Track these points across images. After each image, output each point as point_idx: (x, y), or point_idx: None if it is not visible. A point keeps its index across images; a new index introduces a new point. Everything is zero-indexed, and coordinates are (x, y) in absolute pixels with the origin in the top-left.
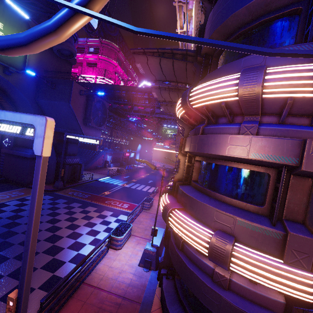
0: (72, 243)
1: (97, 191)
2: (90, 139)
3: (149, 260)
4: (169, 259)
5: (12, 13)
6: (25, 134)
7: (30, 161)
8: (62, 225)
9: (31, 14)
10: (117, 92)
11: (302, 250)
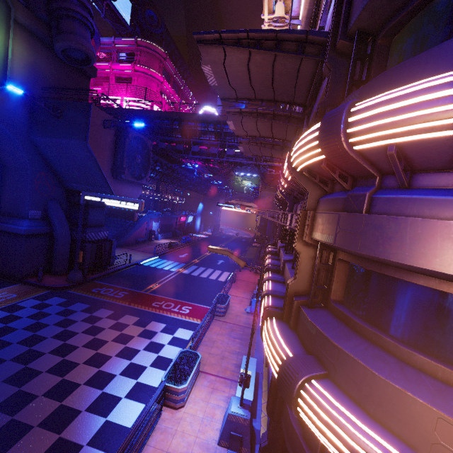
0: (96, 398)
1: (139, 285)
2: (124, 201)
3: (238, 436)
4: (284, 451)
5: None
6: None
7: (25, 239)
8: (79, 358)
9: None
10: (165, 123)
11: None
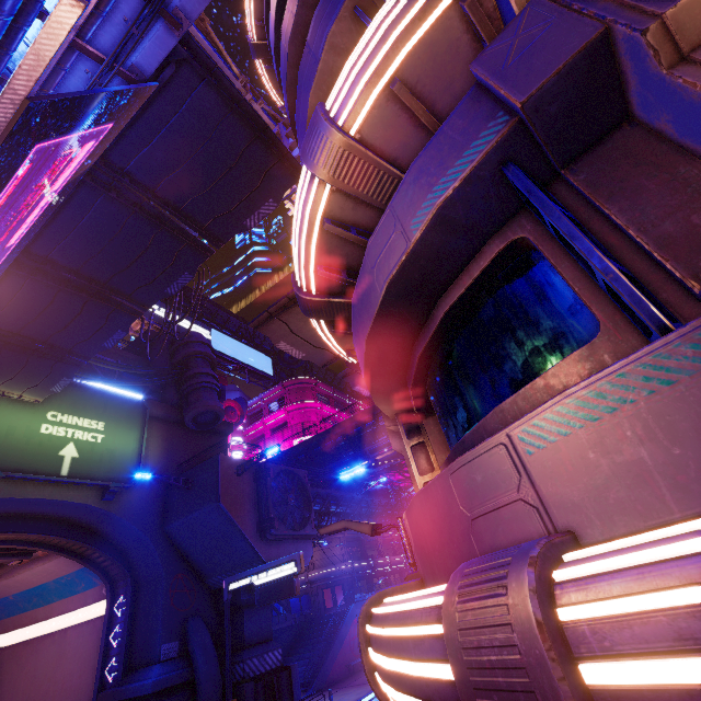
0: None
1: None
2: (277, 566)
3: None
4: None
5: (119, 402)
6: None
7: None
8: None
9: (151, 393)
10: (327, 446)
11: None
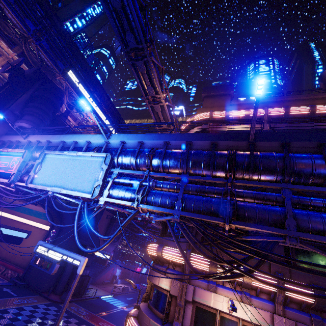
0: None
1: (95, 310)
2: (104, 254)
3: None
4: None
5: None
6: (76, 263)
7: None
8: None
9: None
10: None
11: None
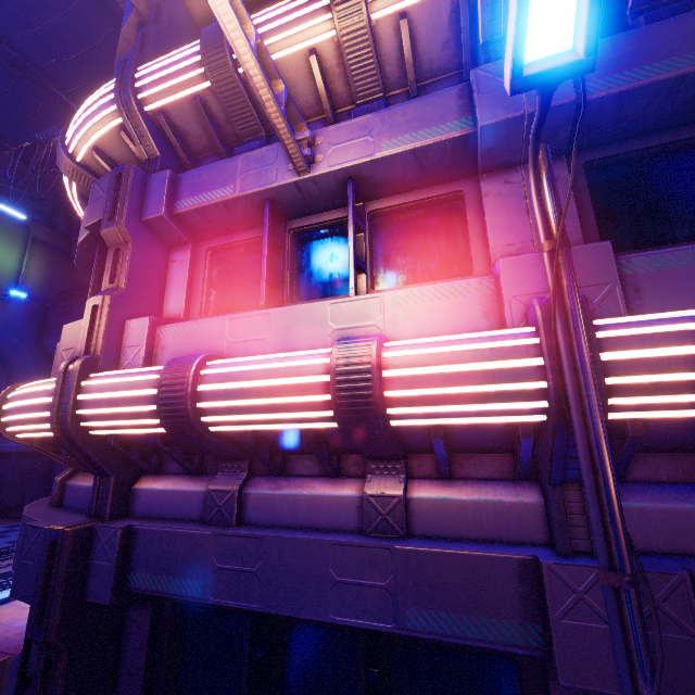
0: None
1: None
2: None
3: None
4: None
5: None
6: None
7: (17, 459)
8: (6, 562)
9: (38, 214)
10: None
11: (71, 345)
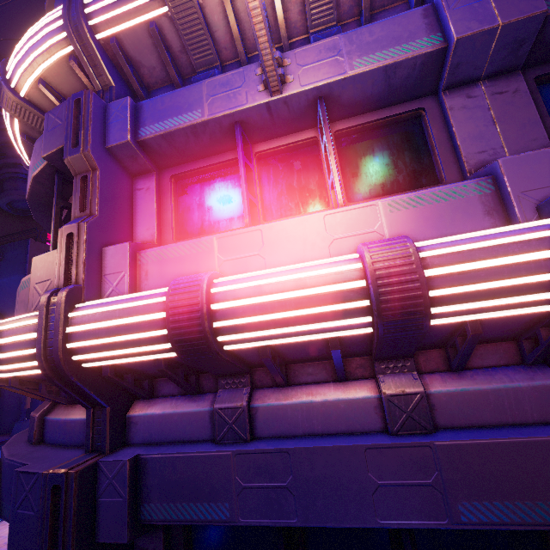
0: None
1: None
2: None
3: None
4: None
5: None
6: None
7: None
8: None
9: None
10: None
11: (45, 277)
